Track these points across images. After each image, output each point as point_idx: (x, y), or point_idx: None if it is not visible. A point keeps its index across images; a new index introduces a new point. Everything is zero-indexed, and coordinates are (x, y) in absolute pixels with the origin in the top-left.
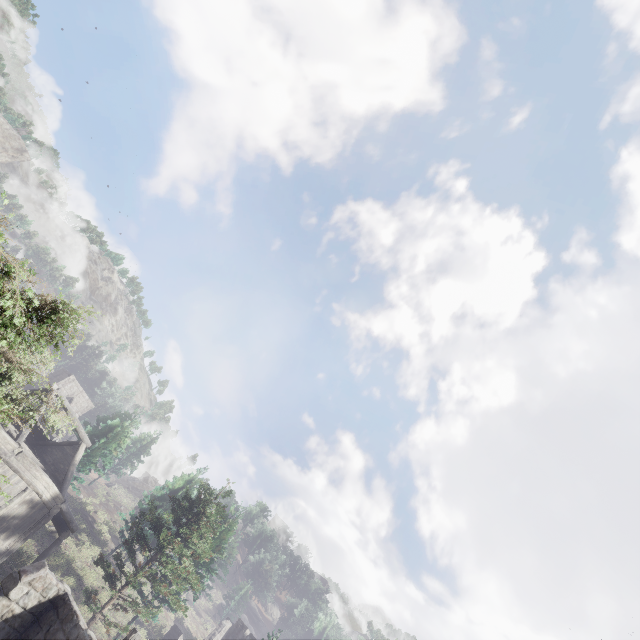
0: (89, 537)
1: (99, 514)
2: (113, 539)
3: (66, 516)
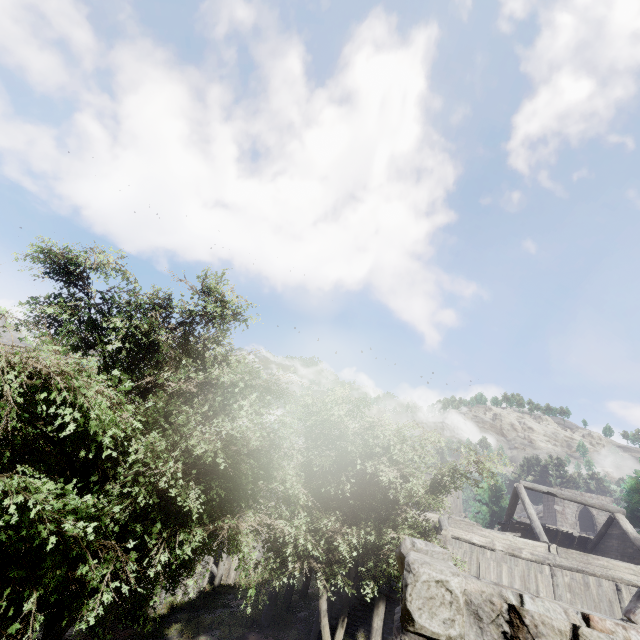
0: None
1: None
2: None
3: None
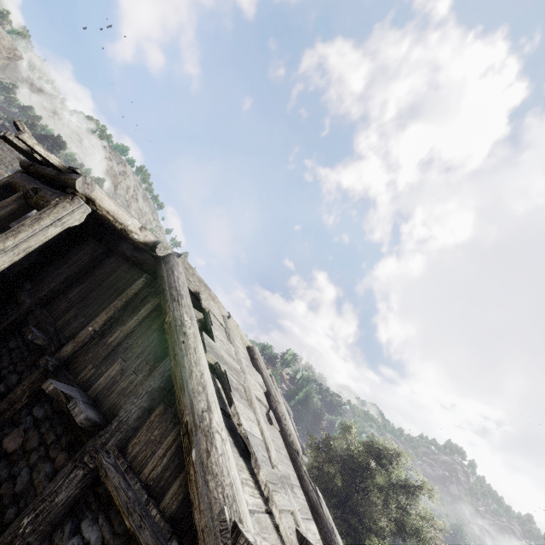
0: None
1: None
2: None
3: None
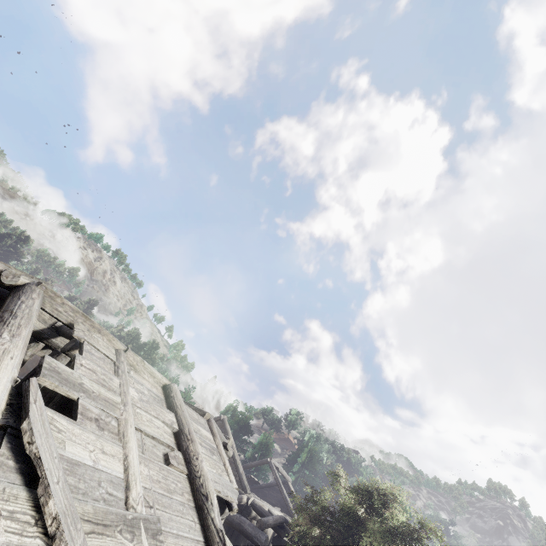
0: None
1: None
2: None
3: None
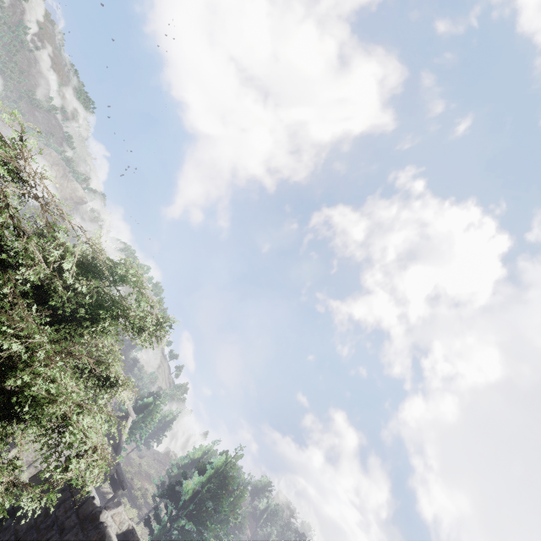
0: (129, 500)
1: (135, 481)
2: (146, 504)
3: (120, 476)
